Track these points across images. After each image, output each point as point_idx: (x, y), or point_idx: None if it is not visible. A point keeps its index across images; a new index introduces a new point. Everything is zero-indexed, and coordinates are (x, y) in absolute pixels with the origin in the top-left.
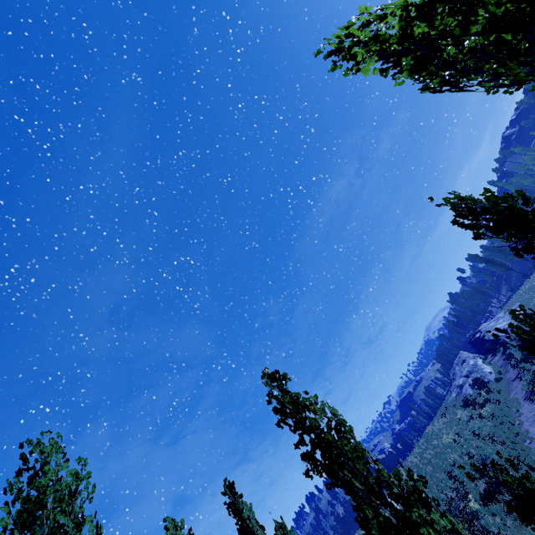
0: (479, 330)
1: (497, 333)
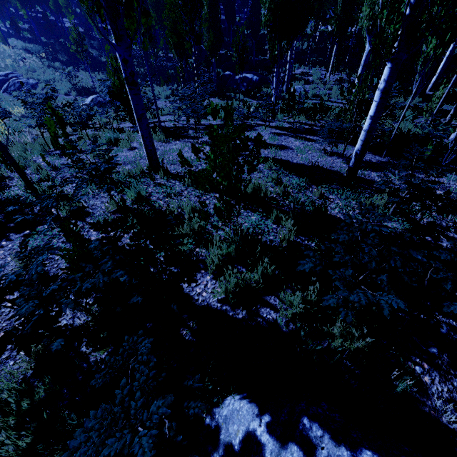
0: None
1: None
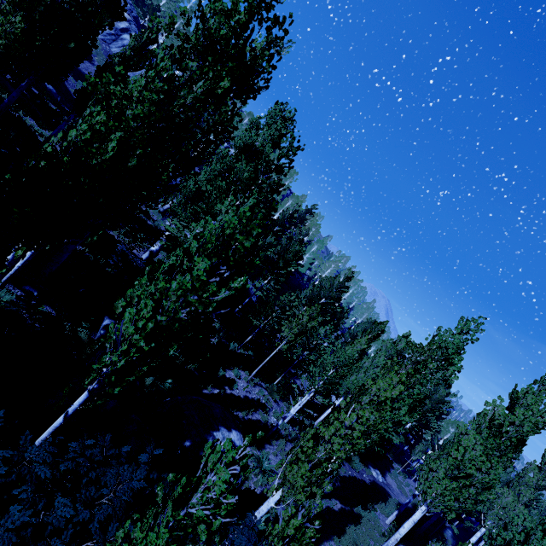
0: None
1: None
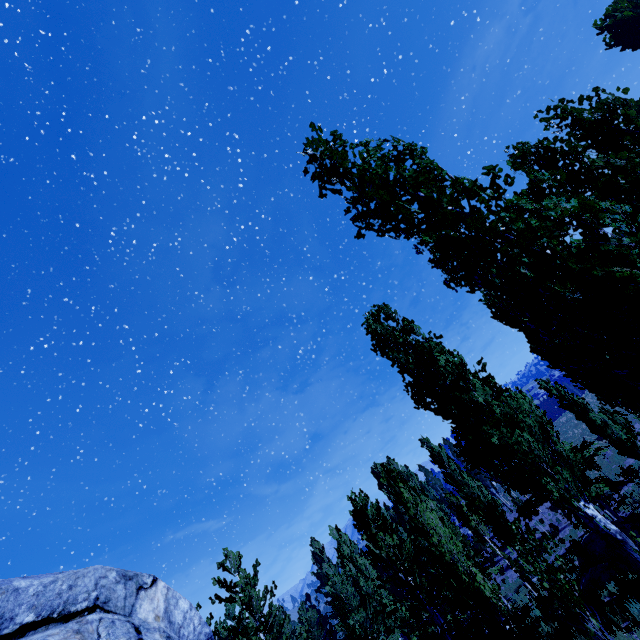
0: None
1: None
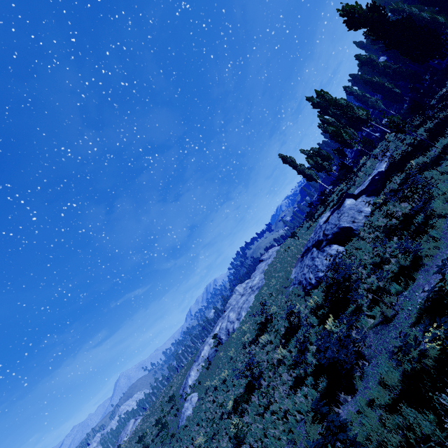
0: (262, 260)
1: (221, 331)
